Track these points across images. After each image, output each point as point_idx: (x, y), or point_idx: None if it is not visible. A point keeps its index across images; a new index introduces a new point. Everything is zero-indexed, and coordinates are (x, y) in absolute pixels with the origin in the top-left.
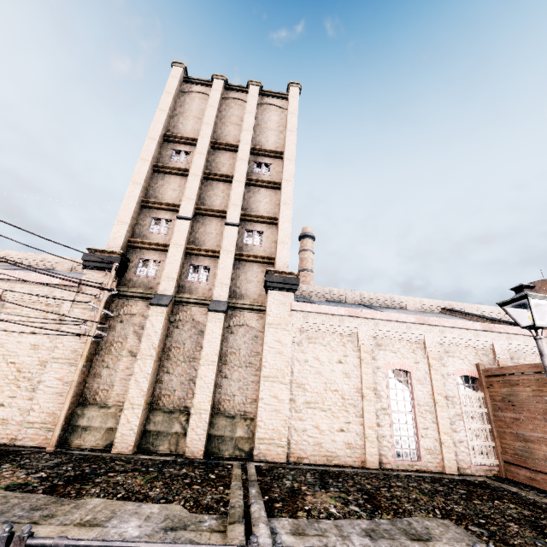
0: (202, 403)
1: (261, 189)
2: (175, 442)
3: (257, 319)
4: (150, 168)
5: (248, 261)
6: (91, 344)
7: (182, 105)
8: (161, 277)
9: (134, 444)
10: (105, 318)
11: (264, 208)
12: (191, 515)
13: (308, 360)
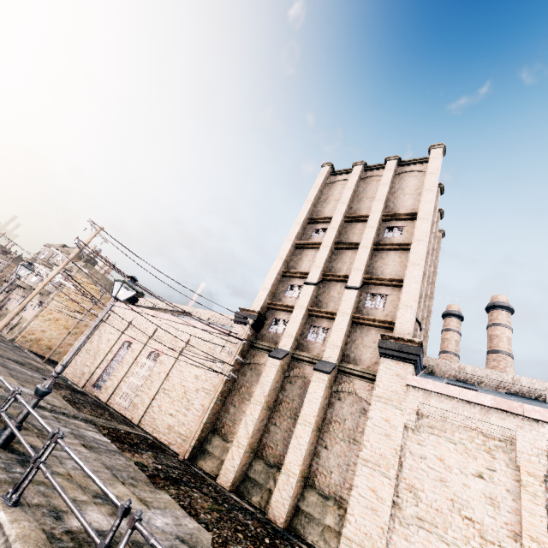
0: (292, 465)
1: (390, 252)
2: (266, 498)
3: (368, 389)
4: (293, 246)
5: (366, 325)
6: (226, 383)
7: (326, 193)
8: (283, 334)
9: (233, 481)
10: (241, 364)
11: (391, 271)
12: (208, 546)
13: (425, 456)
